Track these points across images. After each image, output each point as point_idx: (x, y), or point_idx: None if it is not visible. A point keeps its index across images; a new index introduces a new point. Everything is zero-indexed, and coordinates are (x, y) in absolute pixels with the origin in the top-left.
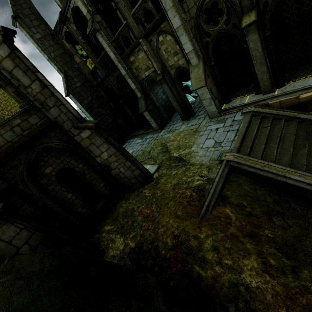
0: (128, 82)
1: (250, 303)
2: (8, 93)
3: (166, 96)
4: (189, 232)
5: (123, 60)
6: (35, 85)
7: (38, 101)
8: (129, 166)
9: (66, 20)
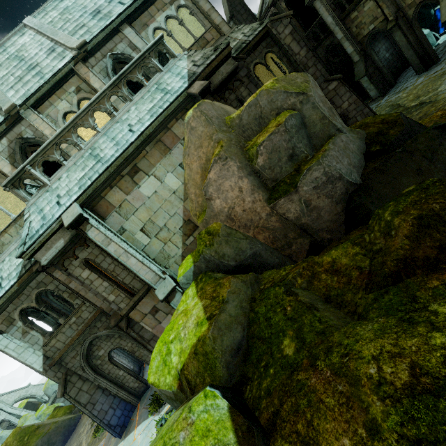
0: (344, 46)
1: None
2: (283, 63)
3: (390, 53)
4: None
5: (341, 21)
6: (303, 51)
7: (301, 65)
8: (366, 113)
9: (277, 0)
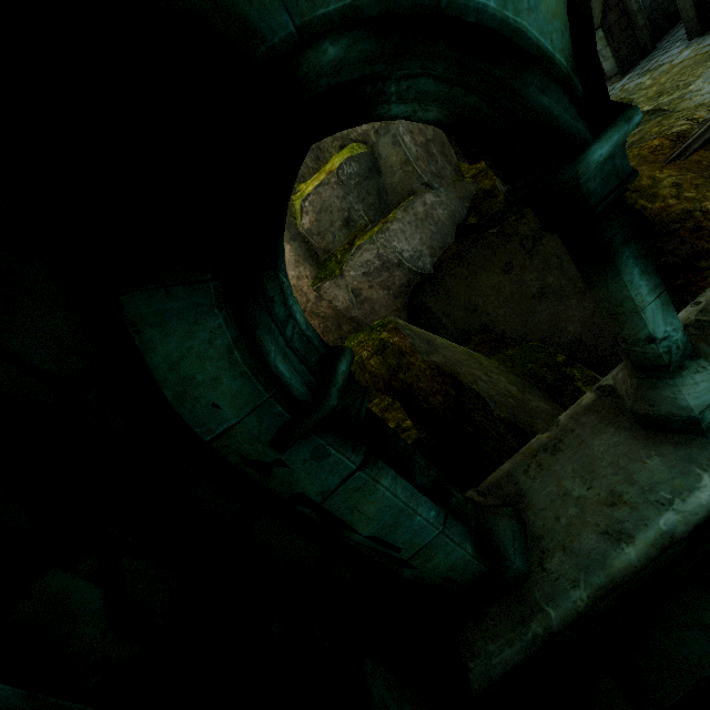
0: None
1: (702, 223)
2: None
3: None
4: (643, 174)
5: None
6: None
7: None
8: None
9: None
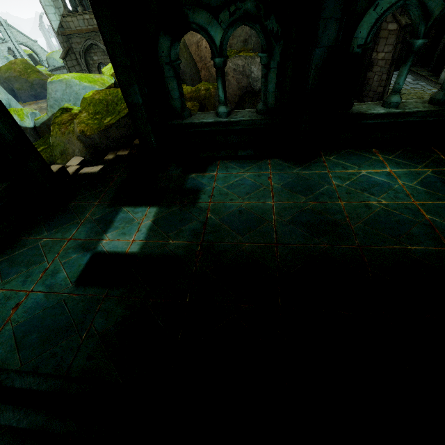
0: None
1: None
2: None
3: None
4: None
5: None
6: None
7: None
8: (382, 79)
9: None
